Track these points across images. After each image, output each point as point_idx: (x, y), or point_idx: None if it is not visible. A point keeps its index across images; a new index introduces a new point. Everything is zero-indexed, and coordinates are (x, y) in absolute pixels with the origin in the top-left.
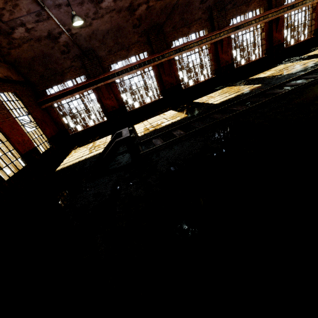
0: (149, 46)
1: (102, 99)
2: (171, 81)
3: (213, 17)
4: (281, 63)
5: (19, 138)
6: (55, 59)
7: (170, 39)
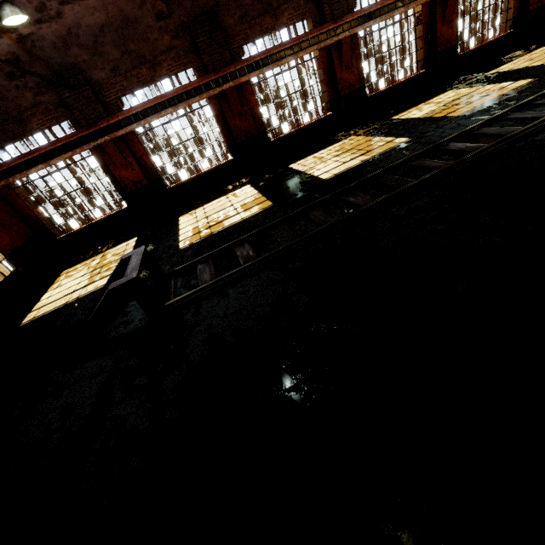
0: (196, 58)
1: (112, 168)
2: (247, 127)
3: None
4: (451, 87)
5: None
6: None
7: (238, 40)
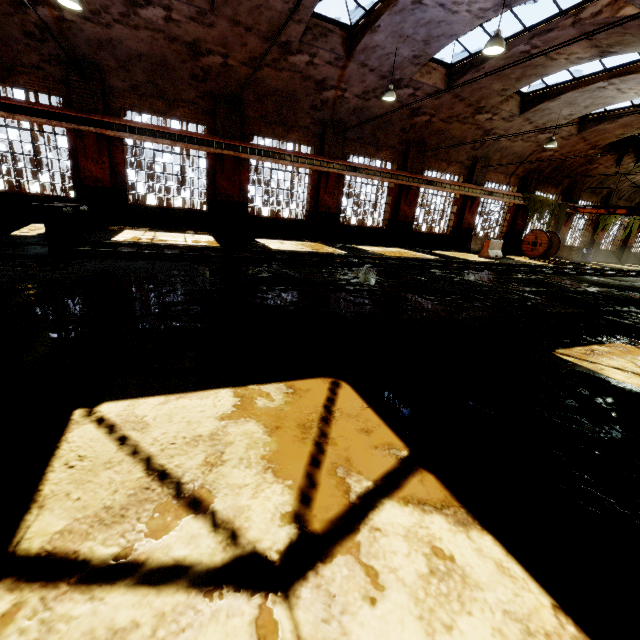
0: (212, 121)
1: (80, 156)
2: (231, 191)
3: (326, 137)
4: (401, 248)
5: None
6: (5, 35)
7: (252, 129)
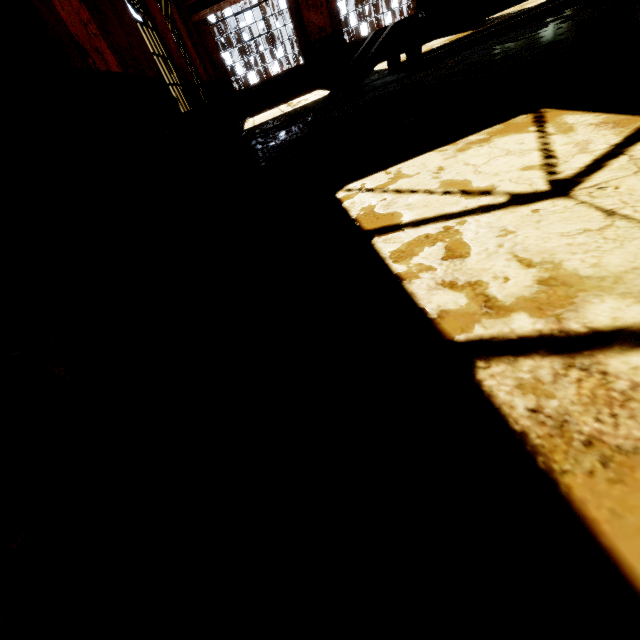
0: None
1: (303, 9)
2: None
3: None
4: None
5: (192, 52)
6: None
7: None
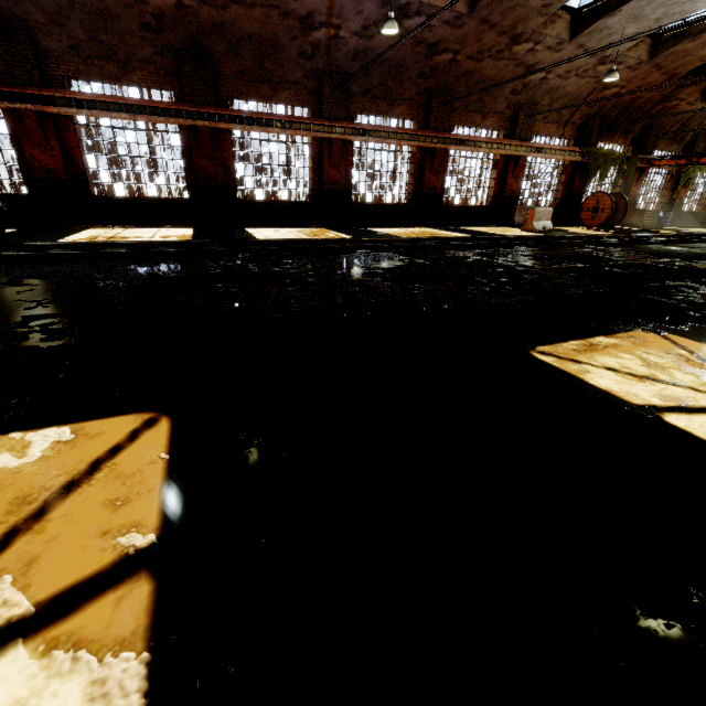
0: (178, 84)
1: (24, 142)
2: (213, 172)
3: (324, 93)
4: (429, 227)
5: None
6: None
7: (230, 91)
